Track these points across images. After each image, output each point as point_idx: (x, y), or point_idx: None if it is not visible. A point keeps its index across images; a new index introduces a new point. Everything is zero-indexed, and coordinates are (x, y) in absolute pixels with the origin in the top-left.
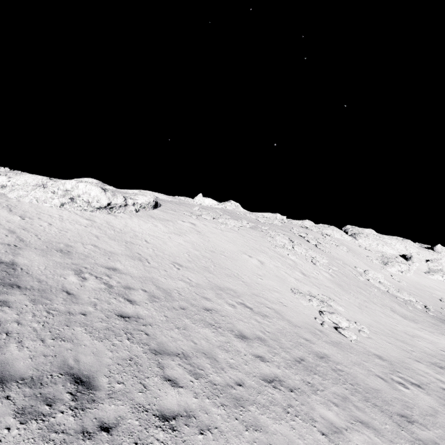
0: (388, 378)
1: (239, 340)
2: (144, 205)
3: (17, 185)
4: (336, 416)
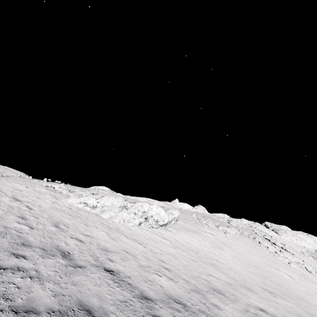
0: None
1: None
2: (177, 218)
3: (105, 206)
4: None
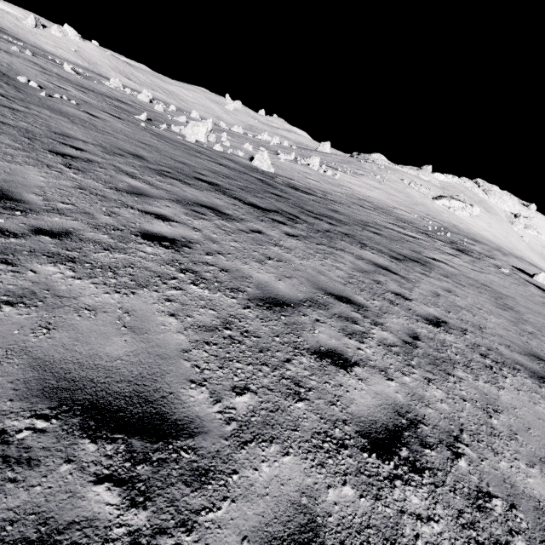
0: None
1: None
2: None
3: (455, 207)
4: None
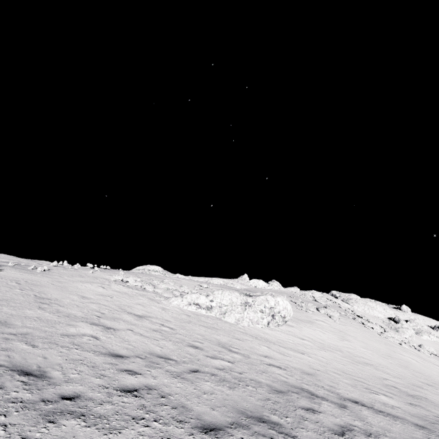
0: None
1: None
2: None
3: (224, 305)
4: None
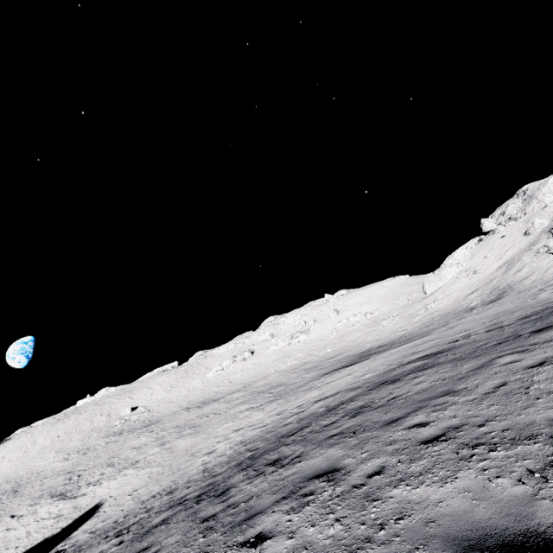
0: None
1: None
2: None
3: None
4: None
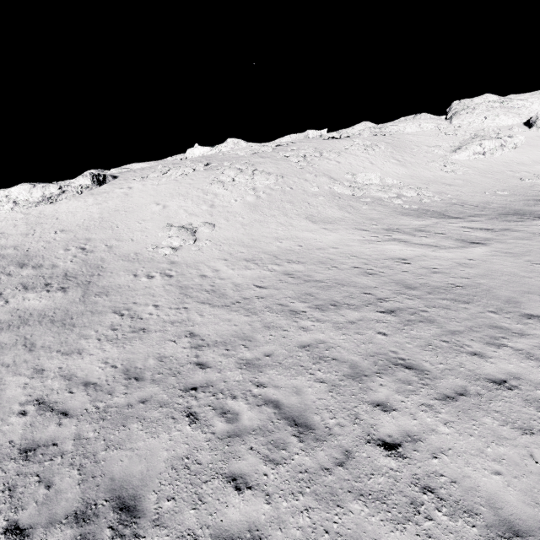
0: (144, 275)
1: (32, 269)
2: (85, 185)
3: None
4: (36, 296)
